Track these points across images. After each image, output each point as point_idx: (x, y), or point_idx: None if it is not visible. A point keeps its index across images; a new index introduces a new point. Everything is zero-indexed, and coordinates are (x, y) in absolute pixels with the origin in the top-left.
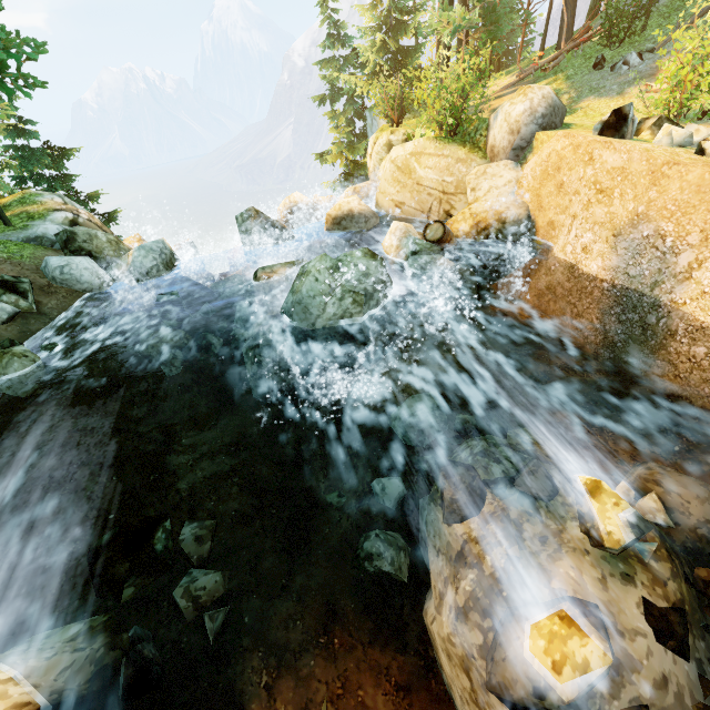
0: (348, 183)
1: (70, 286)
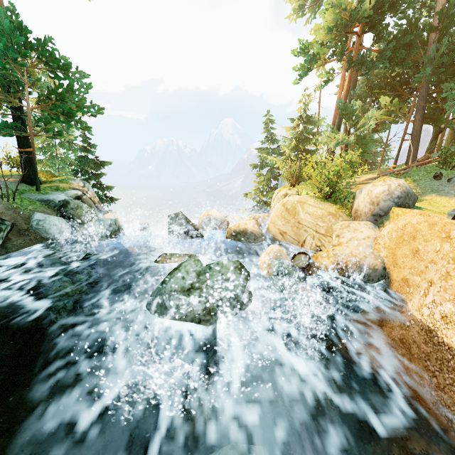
0: (257, 212)
1: (39, 233)
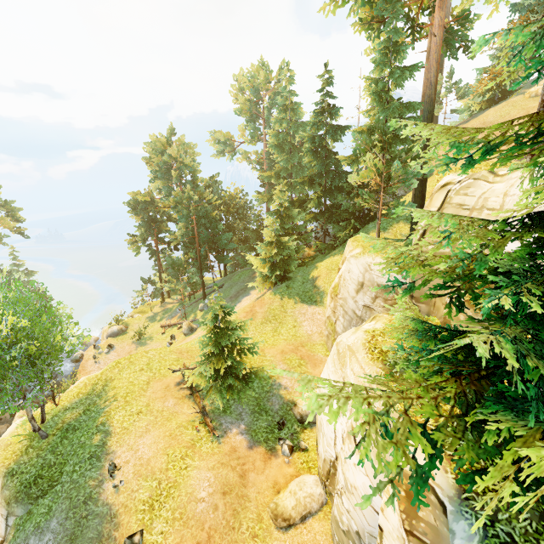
0: None
1: None
